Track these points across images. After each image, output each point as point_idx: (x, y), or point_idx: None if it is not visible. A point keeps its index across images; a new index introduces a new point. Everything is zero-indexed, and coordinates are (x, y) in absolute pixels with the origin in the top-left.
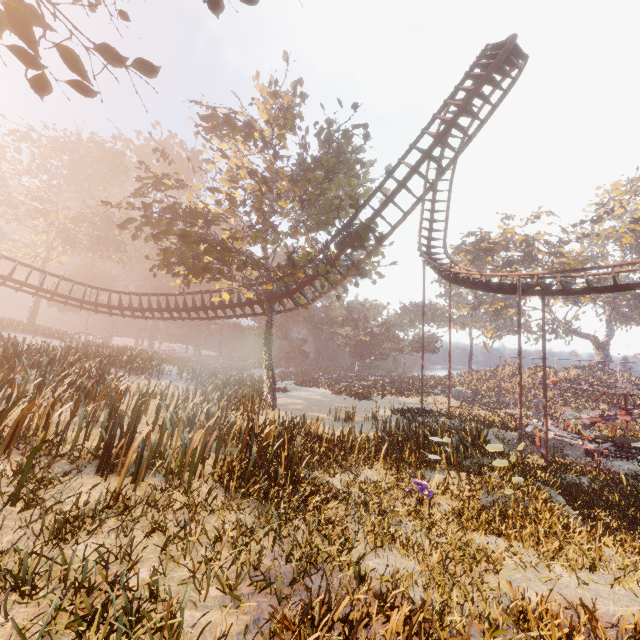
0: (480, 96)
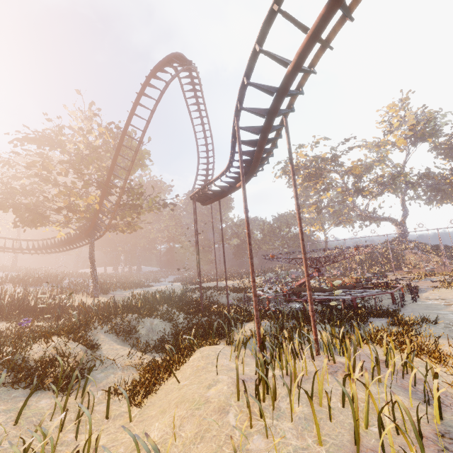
0: (146, 95)
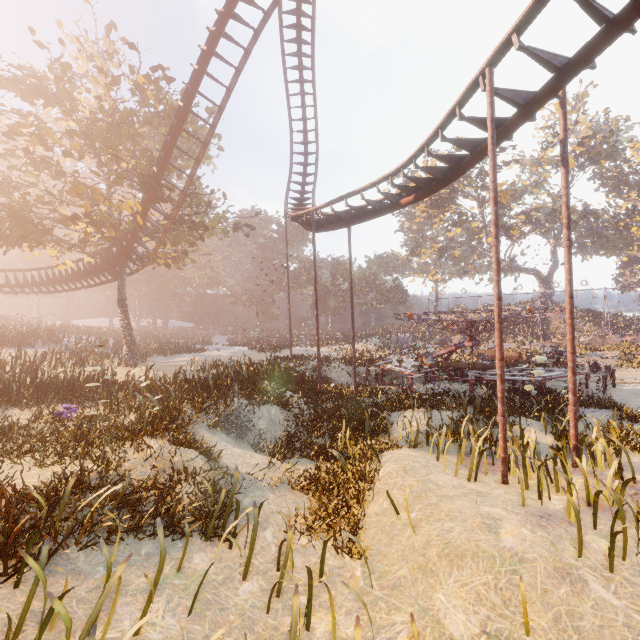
0: (237, 19)
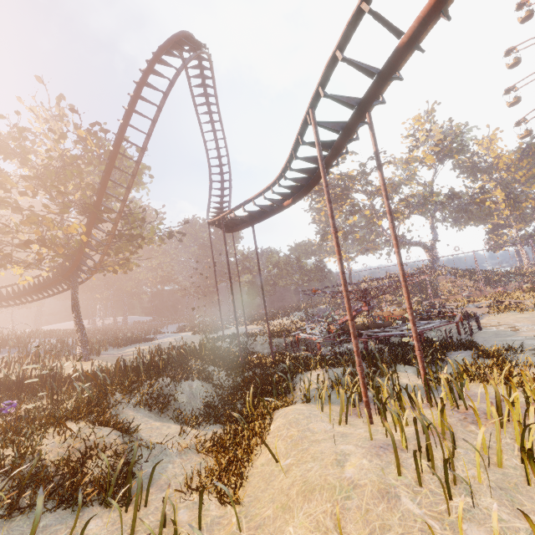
0: (149, 86)
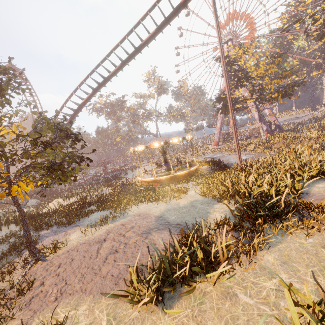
0: None
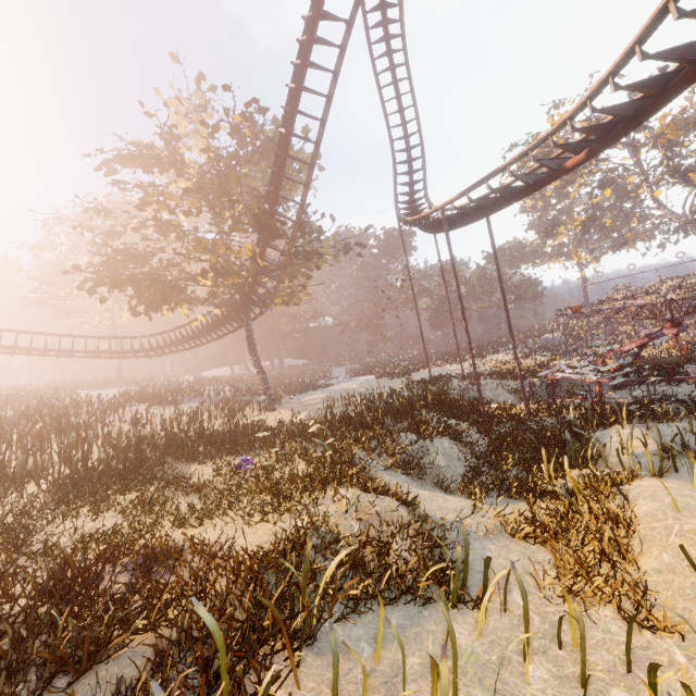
0: (326, 17)
